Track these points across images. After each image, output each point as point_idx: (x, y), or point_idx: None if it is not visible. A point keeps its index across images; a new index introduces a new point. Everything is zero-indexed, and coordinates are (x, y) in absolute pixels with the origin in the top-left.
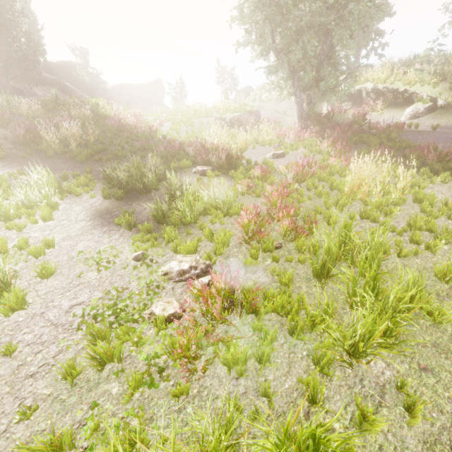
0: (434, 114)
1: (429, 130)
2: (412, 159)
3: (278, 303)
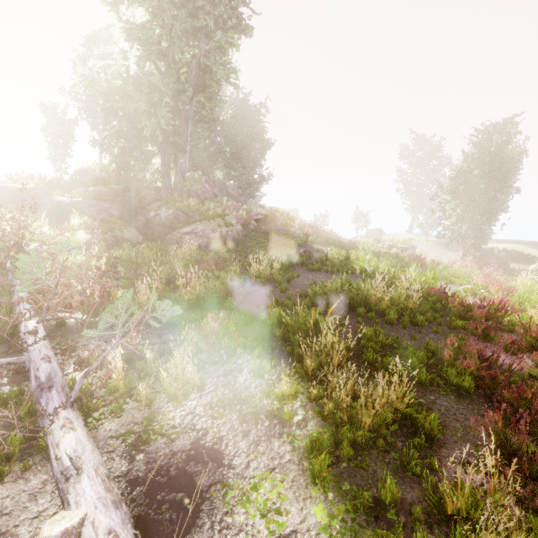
0: None
1: None
2: None
3: None
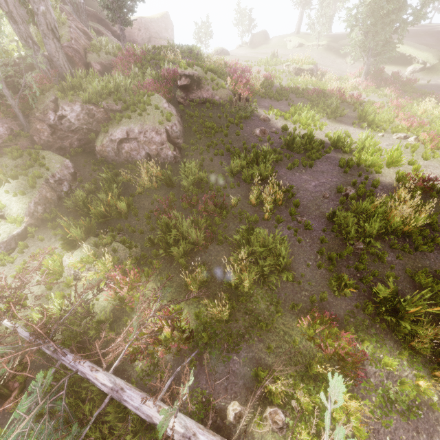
0: (423, 72)
1: (424, 83)
2: (431, 100)
3: (437, 140)
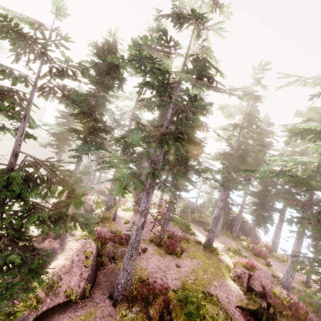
0: None
1: None
2: None
3: None
